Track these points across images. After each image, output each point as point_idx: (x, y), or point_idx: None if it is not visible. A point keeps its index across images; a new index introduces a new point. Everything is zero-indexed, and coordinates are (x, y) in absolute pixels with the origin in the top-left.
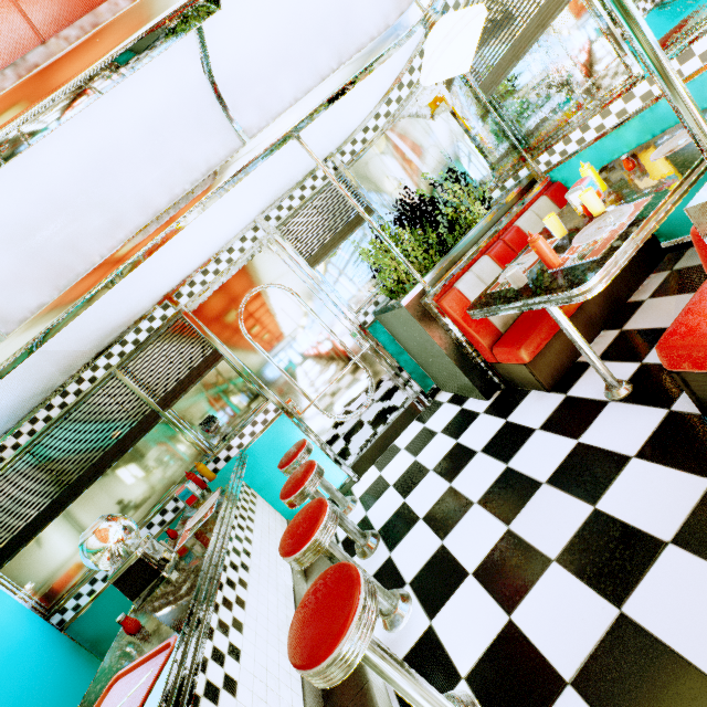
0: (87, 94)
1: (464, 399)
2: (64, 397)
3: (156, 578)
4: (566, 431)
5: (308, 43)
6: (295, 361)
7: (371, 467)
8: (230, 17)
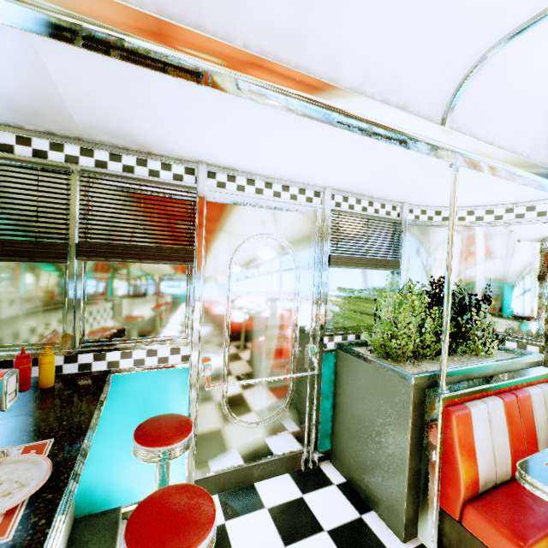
0: None
1: (364, 504)
2: None
3: None
4: None
5: (534, 119)
6: (245, 326)
7: (214, 496)
8: None
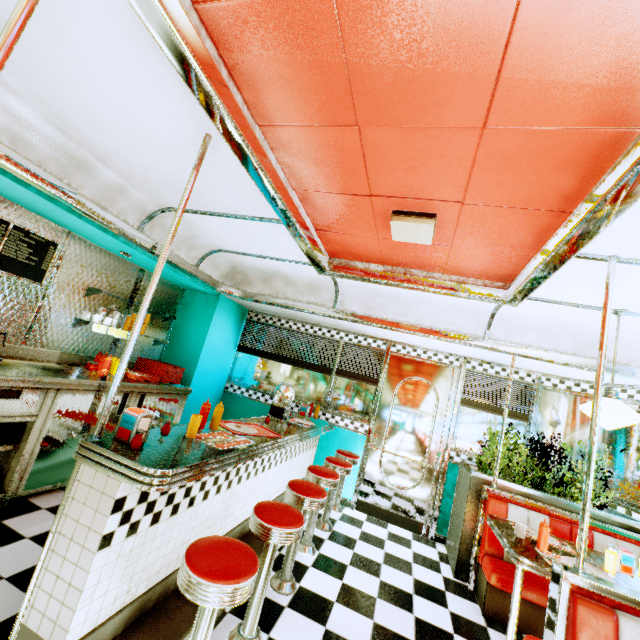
0: (438, 293)
1: (447, 561)
2: (319, 330)
3: (279, 419)
4: (457, 626)
5: (564, 334)
6: (399, 426)
7: (365, 514)
8: (523, 306)
